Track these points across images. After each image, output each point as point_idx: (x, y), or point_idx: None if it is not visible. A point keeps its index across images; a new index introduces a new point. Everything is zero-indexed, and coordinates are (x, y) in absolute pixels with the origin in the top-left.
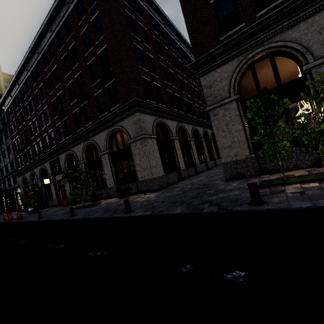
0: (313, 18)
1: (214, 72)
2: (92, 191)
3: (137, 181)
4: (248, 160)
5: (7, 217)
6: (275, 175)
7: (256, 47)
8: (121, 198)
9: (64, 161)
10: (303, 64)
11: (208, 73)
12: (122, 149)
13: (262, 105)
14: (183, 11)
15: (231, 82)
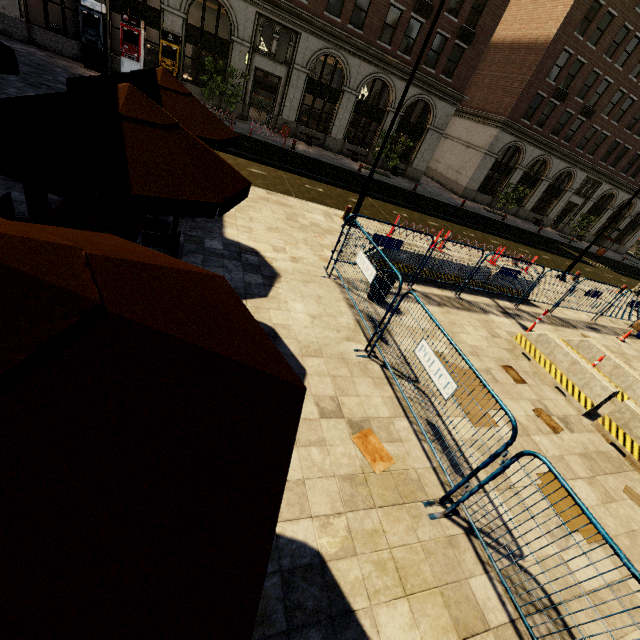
0: (534, 149)
1: (505, 134)
2: (343, 141)
3: (407, 165)
4: (474, 192)
5: (221, 118)
6: (479, 205)
7: (521, 140)
8: (396, 176)
9: (314, 56)
10: (518, 164)
11: (503, 131)
12: (415, 124)
13: (497, 169)
14: (532, 74)
15: (503, 147)
